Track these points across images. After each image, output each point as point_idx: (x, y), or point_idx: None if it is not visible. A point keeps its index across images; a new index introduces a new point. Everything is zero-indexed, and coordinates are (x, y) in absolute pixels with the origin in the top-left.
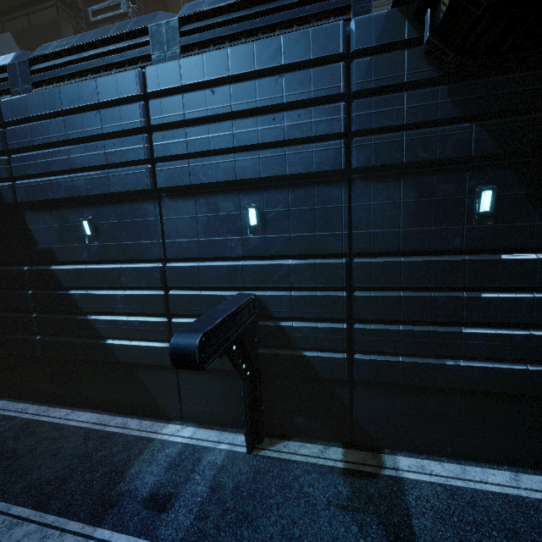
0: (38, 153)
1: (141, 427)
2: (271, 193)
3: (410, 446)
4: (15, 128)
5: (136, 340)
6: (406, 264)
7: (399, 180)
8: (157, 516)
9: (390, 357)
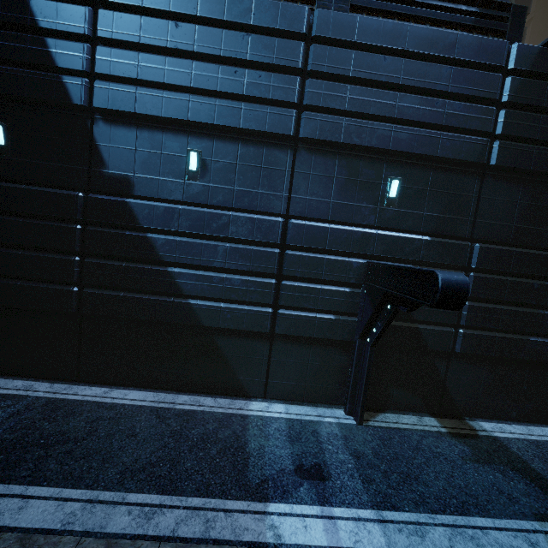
0: (146, 55)
1: (221, 404)
2: (414, 170)
3: (486, 413)
4: (117, 13)
5: (227, 302)
6: (516, 253)
7: (519, 184)
8: (323, 484)
9: (489, 333)
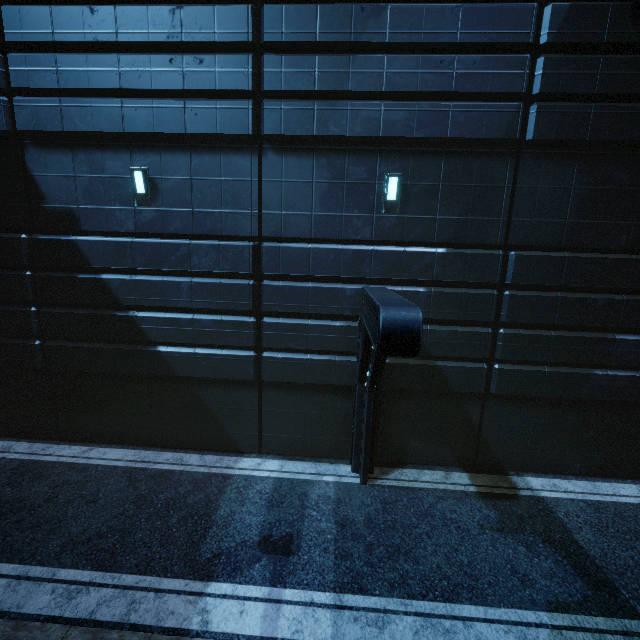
0: (63, 56)
1: (206, 462)
2: (419, 161)
3: (537, 466)
4: (22, 7)
5: (203, 347)
6: (570, 260)
7: (574, 162)
8: (286, 560)
9: (535, 367)
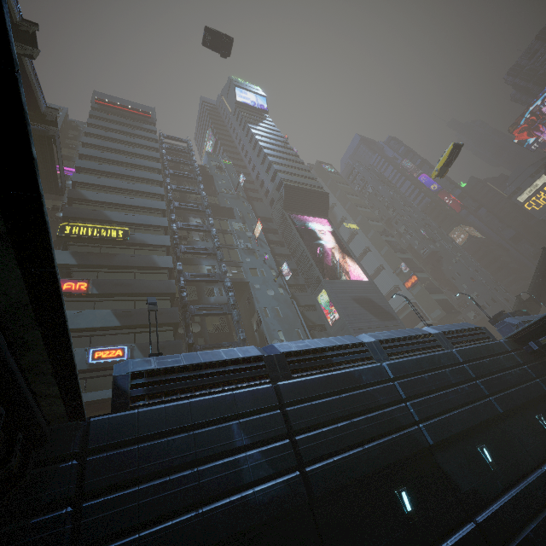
0: (428, 398)
1: None
2: (536, 407)
3: None
4: (404, 381)
5: None
6: None
7: None
8: None
9: None
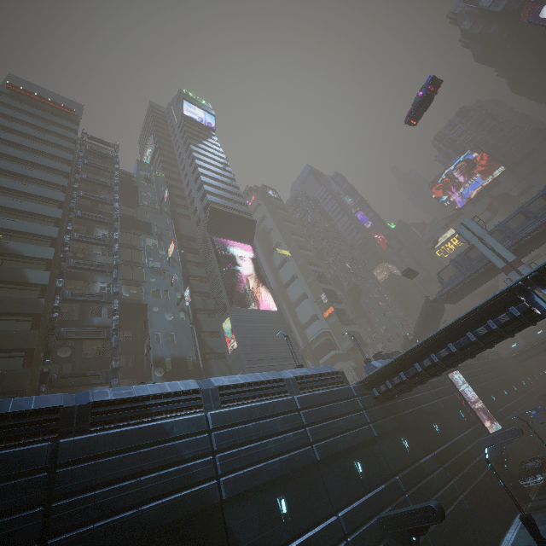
0: (242, 449)
1: None
2: (358, 452)
3: None
4: (223, 431)
5: None
6: (408, 473)
7: (386, 439)
8: None
9: (432, 526)
